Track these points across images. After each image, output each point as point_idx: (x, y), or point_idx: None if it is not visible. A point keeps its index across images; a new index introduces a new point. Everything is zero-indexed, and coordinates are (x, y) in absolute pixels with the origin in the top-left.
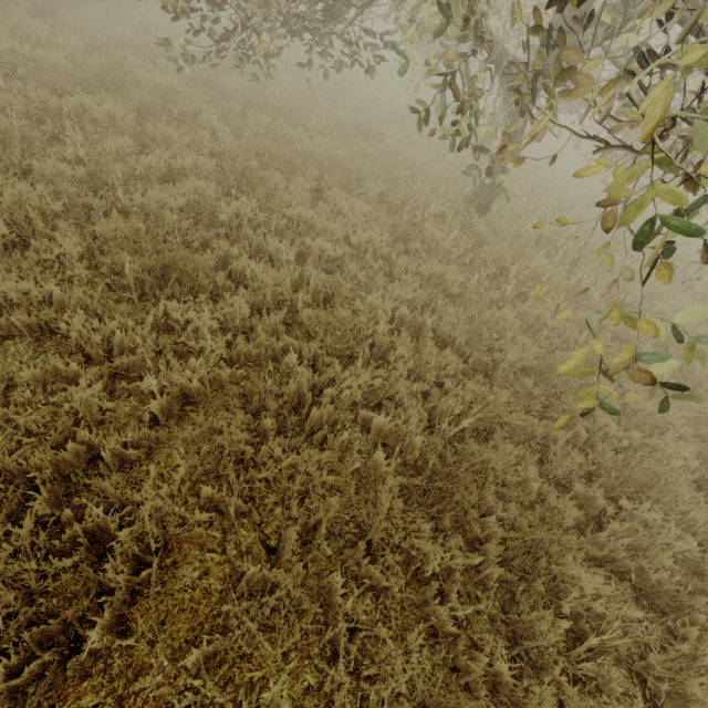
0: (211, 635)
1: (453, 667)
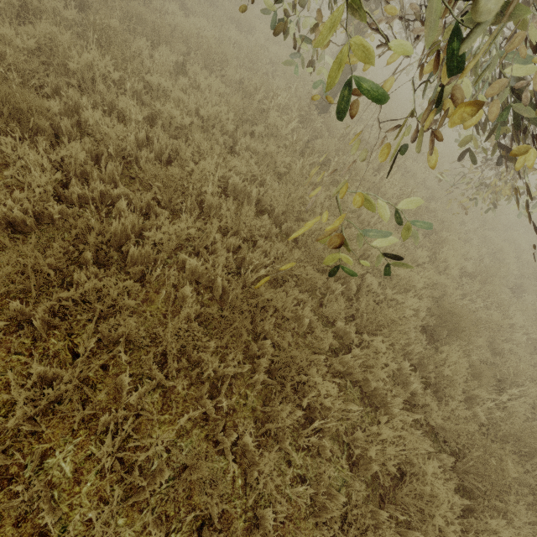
0: (7, 417)
1: (215, 440)
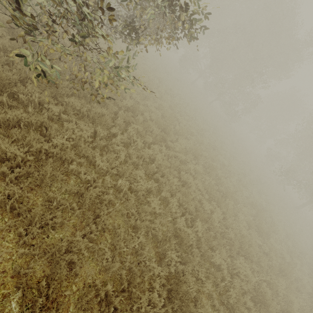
0: None
1: None
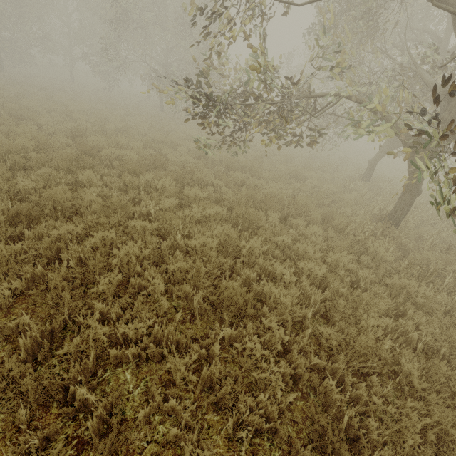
0: None
1: None
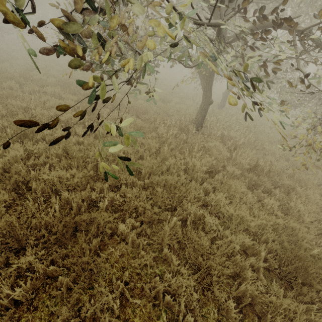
0: None
1: None
